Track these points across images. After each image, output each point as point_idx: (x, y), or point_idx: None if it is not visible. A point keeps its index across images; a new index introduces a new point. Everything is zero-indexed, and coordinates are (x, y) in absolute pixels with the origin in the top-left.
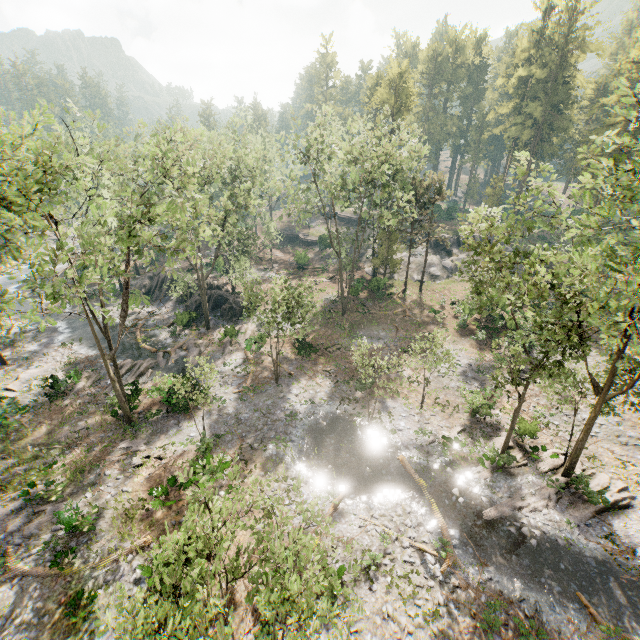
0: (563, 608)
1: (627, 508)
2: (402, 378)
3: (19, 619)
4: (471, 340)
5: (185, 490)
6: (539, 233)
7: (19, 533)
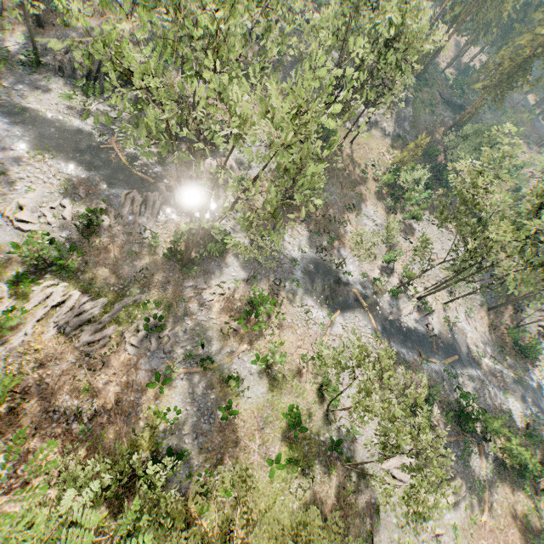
0: (411, 353)
1: (433, 312)
2: (347, 232)
3: (199, 393)
4: (383, 204)
5: (257, 318)
6: (429, 97)
7: (159, 351)
